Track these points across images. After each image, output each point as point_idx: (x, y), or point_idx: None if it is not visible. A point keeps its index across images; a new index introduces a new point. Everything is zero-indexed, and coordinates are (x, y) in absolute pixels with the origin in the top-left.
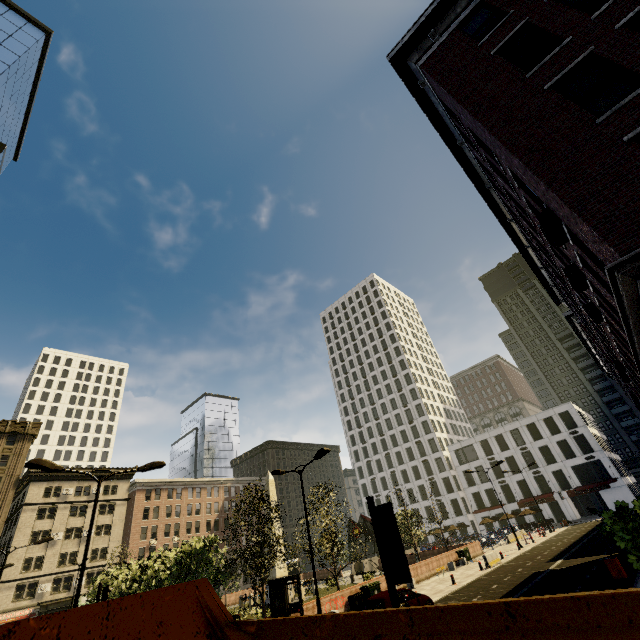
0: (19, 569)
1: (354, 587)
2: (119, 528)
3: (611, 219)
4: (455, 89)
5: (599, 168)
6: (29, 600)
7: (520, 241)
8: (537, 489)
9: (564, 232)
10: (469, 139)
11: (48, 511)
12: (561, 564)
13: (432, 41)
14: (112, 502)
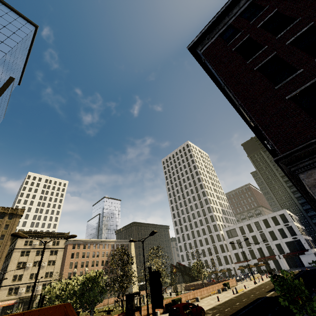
0: (10, 280)
1: (168, 299)
2: (59, 262)
3: (278, 135)
4: (216, 65)
5: (275, 110)
6: (14, 295)
7: None
8: (267, 253)
9: (264, 136)
10: None
11: (26, 252)
12: (272, 294)
13: (208, 41)
14: (56, 249)
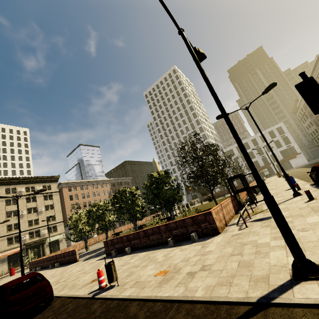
0: (5, 231)
1: None
2: (58, 206)
3: None
4: None
5: None
6: (17, 244)
7: None
8: (262, 163)
9: None
10: None
11: (12, 201)
12: None
13: None
14: (50, 194)
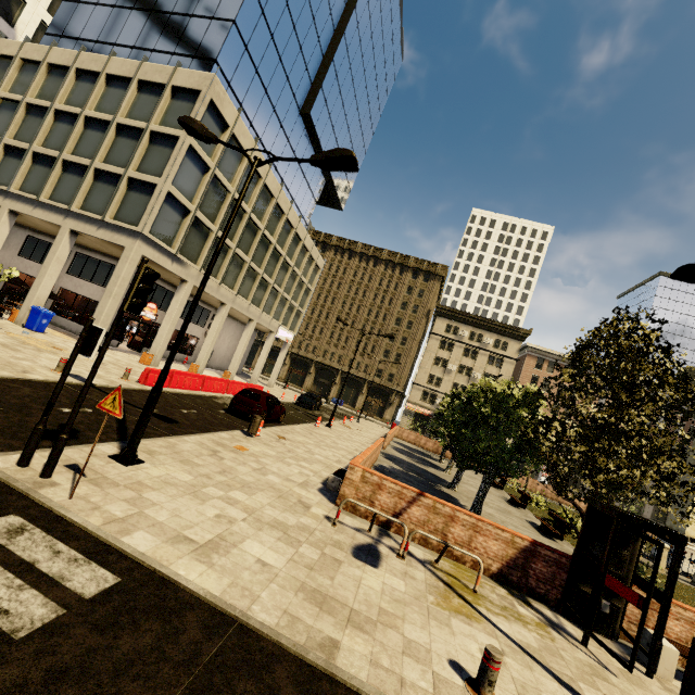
0: (425, 380)
1: None
2: None
3: None
4: None
5: None
6: (430, 405)
7: None
8: None
9: None
10: None
11: (447, 344)
12: None
13: None
14: (500, 357)
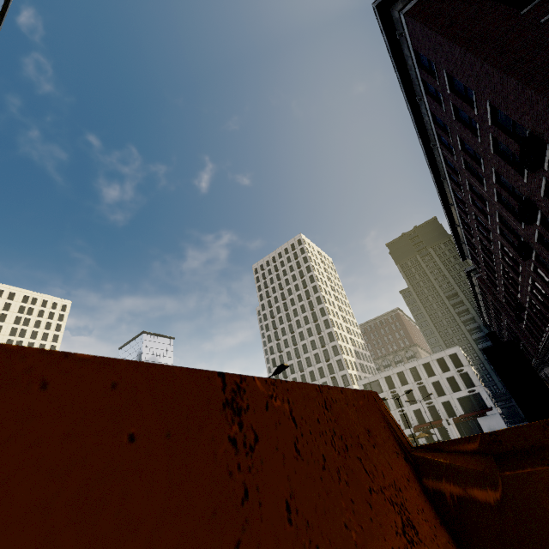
0: None
1: None
2: None
3: None
4: (444, 29)
5: None
6: None
7: (447, 199)
8: (429, 417)
9: (543, 157)
10: (431, 93)
11: None
12: None
13: None
14: None
